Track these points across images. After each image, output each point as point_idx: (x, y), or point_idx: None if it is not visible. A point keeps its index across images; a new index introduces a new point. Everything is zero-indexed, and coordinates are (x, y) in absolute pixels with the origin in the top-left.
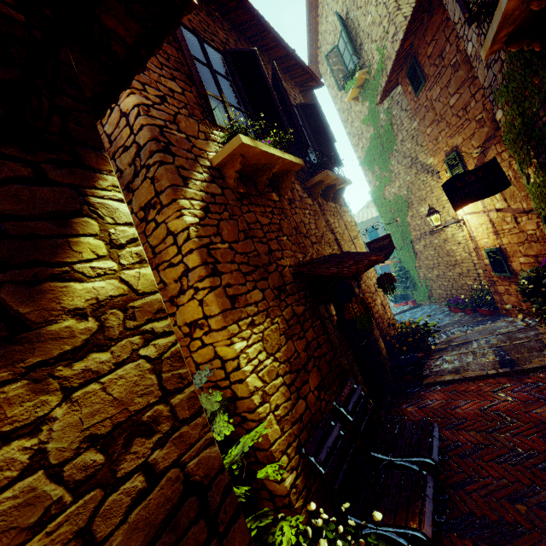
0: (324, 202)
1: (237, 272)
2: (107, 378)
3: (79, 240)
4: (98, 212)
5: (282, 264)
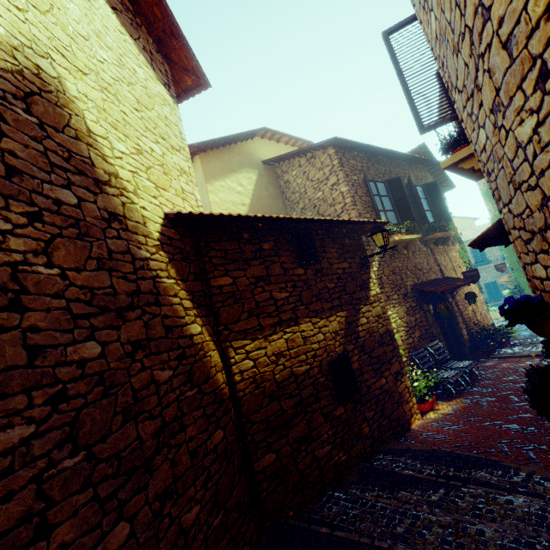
0: (435, 247)
1: (389, 287)
2: (376, 308)
3: (370, 283)
4: (371, 277)
5: (407, 284)
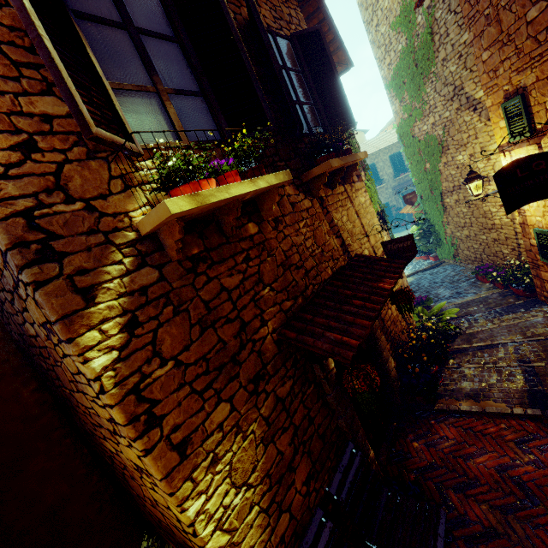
0: (328, 192)
1: (189, 397)
2: None
3: None
4: None
5: (262, 335)
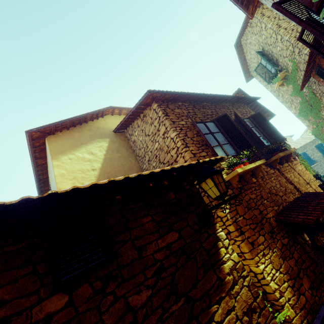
0: (280, 166)
1: (250, 229)
2: (240, 293)
3: (220, 250)
4: (219, 238)
5: (268, 217)
